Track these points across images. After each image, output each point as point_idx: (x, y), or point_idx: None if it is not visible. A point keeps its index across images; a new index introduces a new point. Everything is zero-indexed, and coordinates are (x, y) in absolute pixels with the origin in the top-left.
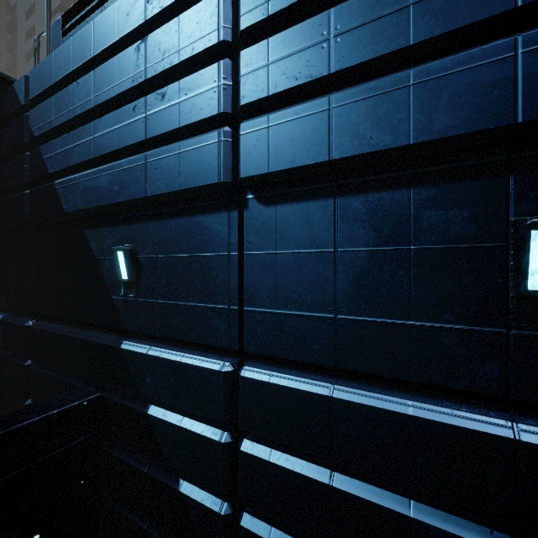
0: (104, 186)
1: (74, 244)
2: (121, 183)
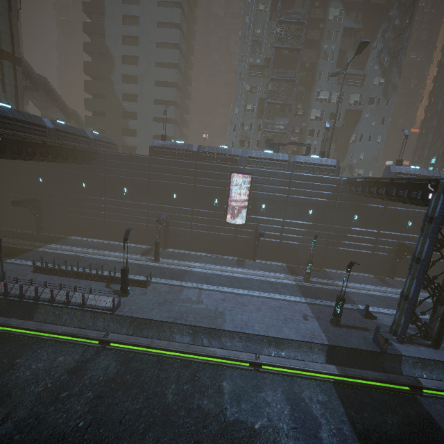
0: (411, 213)
1: (395, 218)
2: (415, 213)
